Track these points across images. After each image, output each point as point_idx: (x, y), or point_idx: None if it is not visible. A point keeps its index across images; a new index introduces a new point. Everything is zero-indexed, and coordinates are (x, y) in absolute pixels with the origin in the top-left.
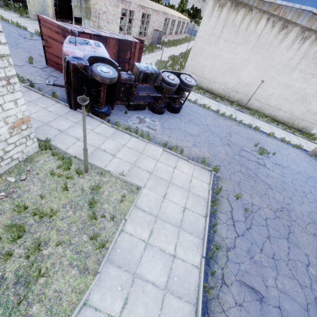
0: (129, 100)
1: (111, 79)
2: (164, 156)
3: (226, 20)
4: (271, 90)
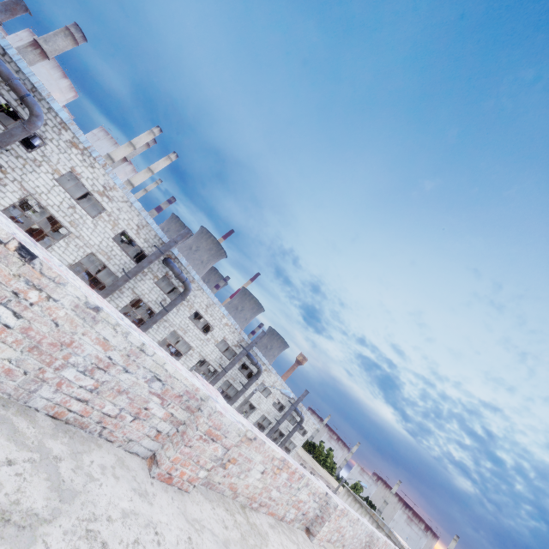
0: None
1: None
2: None
3: (350, 503)
4: None
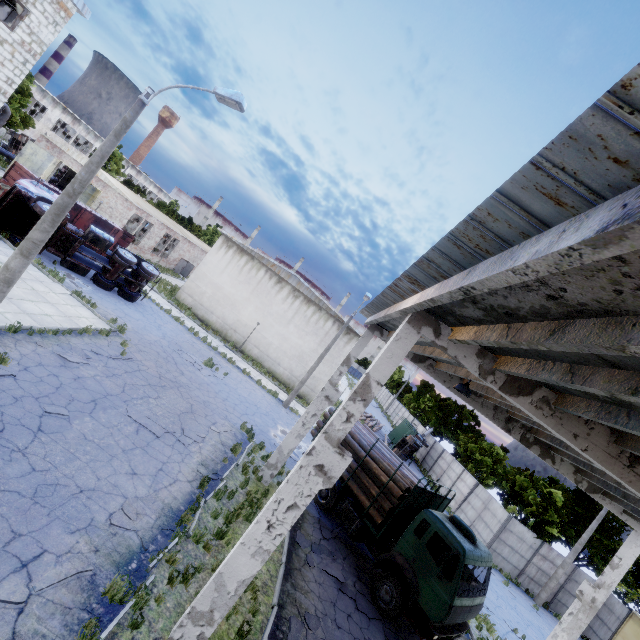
0: (66, 254)
1: None
2: (66, 297)
3: (232, 258)
4: (271, 338)
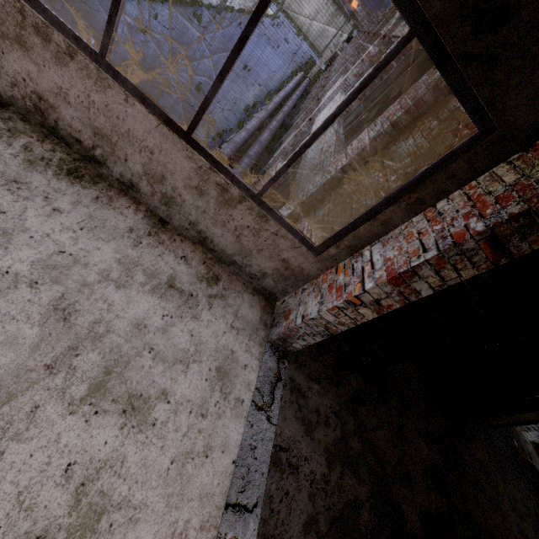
0: None
1: None
2: None
3: None
4: (314, 25)
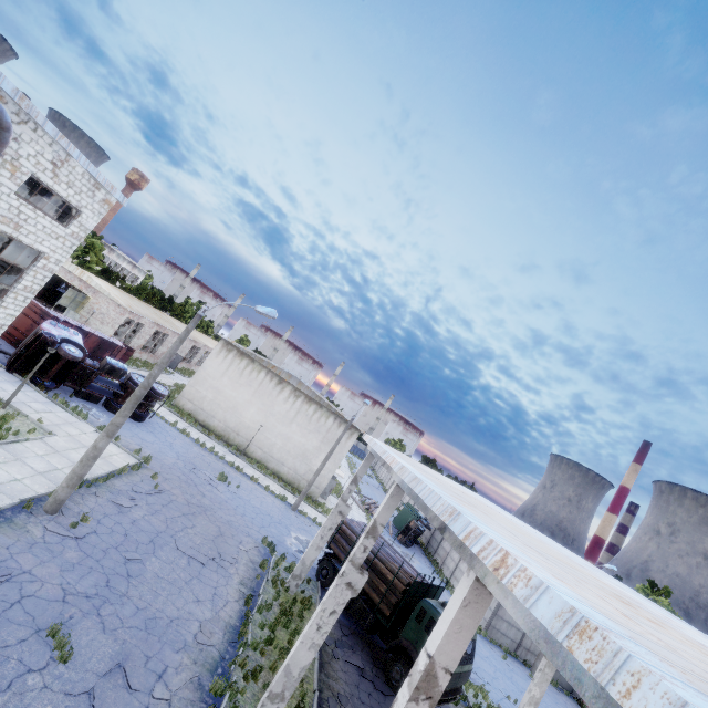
0: (82, 386)
1: (75, 358)
2: (94, 434)
3: (232, 362)
4: (274, 439)
